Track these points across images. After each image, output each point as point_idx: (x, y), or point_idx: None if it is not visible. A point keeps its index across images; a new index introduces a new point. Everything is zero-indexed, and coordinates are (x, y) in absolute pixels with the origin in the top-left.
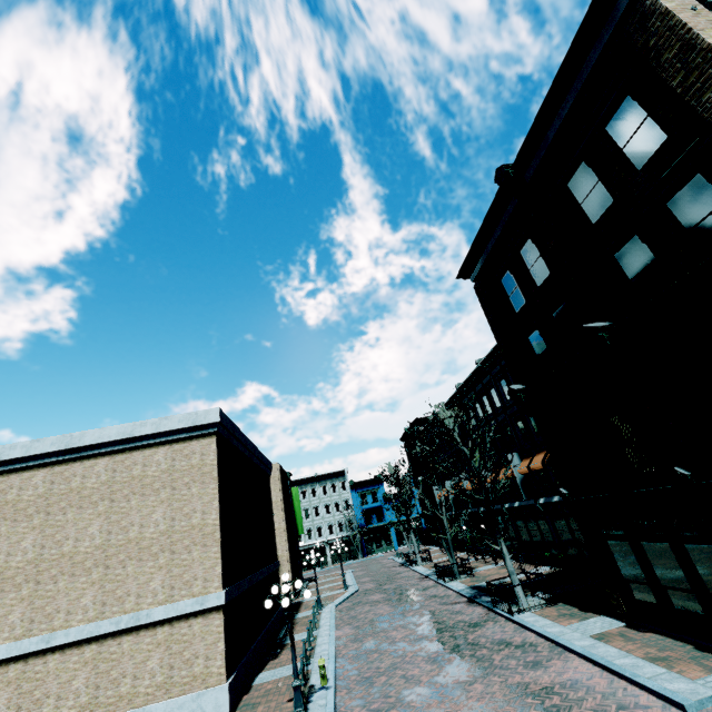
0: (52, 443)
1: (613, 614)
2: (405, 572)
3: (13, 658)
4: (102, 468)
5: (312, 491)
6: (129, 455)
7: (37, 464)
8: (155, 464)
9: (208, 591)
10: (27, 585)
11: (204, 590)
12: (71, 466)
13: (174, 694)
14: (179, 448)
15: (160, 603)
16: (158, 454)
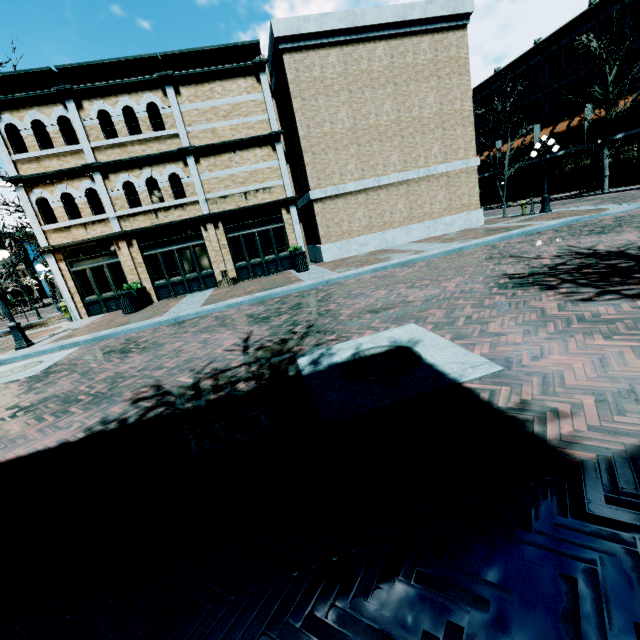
0: (339, 19)
1: None
2: None
3: (358, 191)
4: (382, 53)
5: None
6: (401, 42)
7: (327, 43)
8: (422, 53)
9: (468, 157)
10: (352, 147)
11: (465, 156)
12: (356, 48)
13: (453, 214)
14: (439, 39)
15: (440, 163)
16: (423, 43)
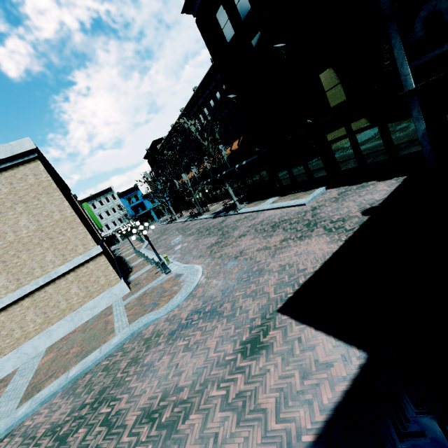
0: None
1: (274, 196)
2: (172, 225)
3: None
4: None
5: (92, 206)
6: None
7: None
8: None
9: (89, 249)
10: None
11: (85, 249)
12: None
13: (95, 296)
14: (10, 175)
15: (60, 265)
16: None
